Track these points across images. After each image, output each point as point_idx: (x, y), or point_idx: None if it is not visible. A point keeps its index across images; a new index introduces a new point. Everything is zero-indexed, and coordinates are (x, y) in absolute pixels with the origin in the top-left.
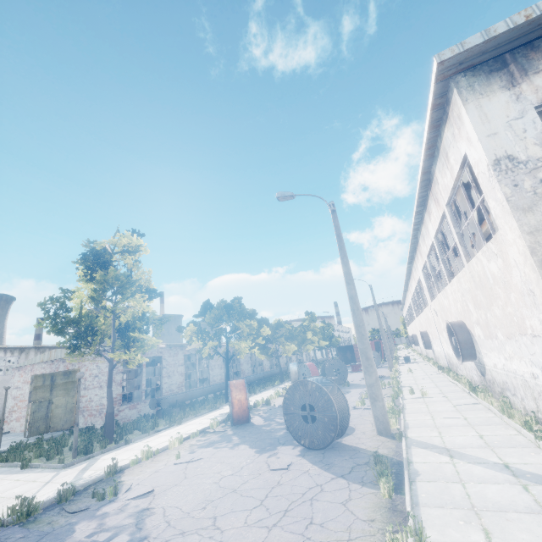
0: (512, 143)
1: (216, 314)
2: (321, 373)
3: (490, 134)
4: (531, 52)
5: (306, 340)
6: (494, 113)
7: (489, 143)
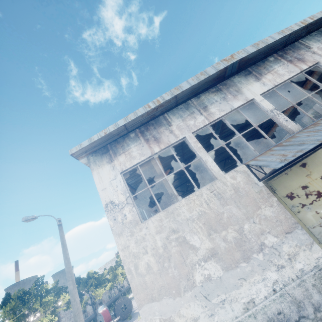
0: (112, 193)
1: (12, 306)
2: (114, 314)
3: (103, 188)
4: (117, 144)
5: (117, 275)
6: (104, 176)
7: (103, 194)
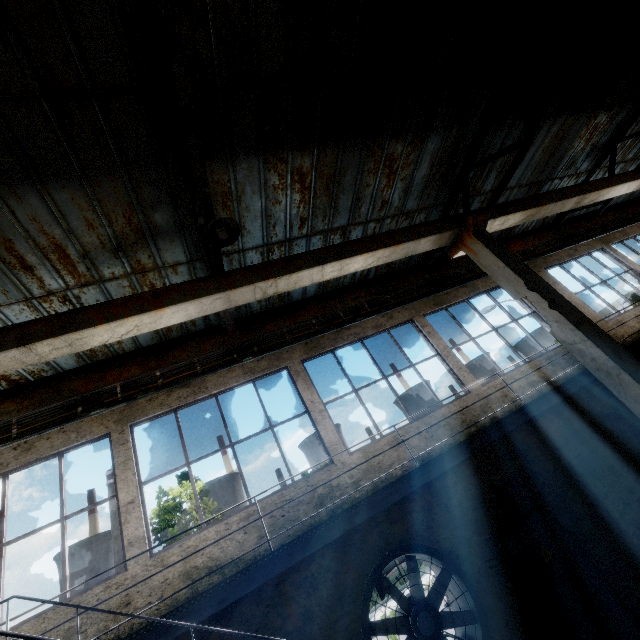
0: None
1: None
2: None
3: None
4: None
5: None
6: None
7: None
